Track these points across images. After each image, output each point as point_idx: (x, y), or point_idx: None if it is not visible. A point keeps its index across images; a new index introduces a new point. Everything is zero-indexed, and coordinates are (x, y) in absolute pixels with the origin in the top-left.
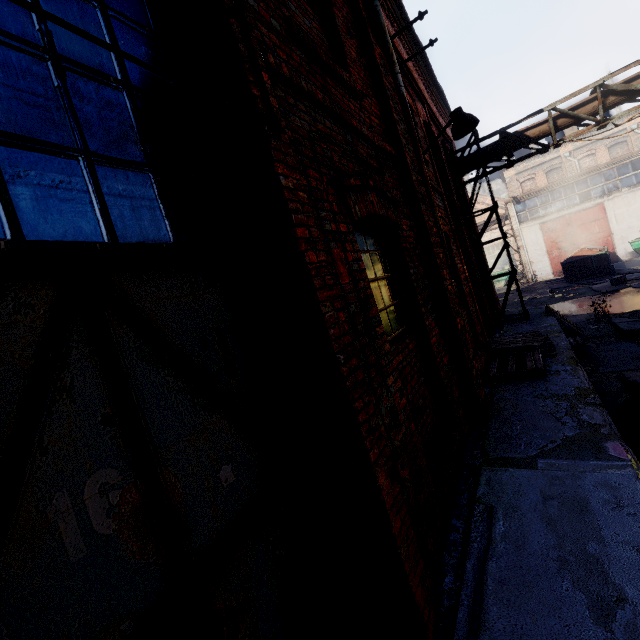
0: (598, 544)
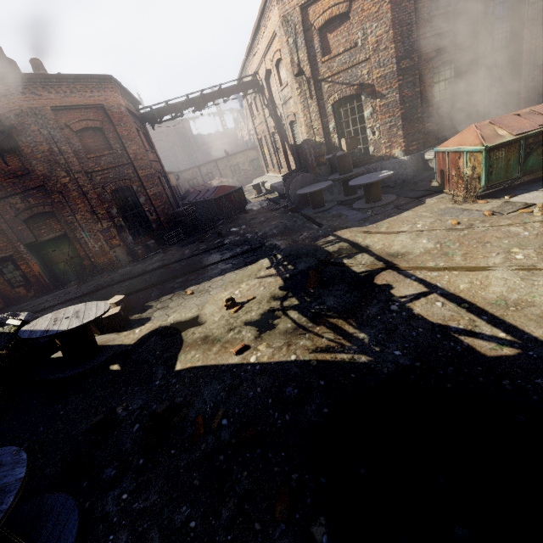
0: None
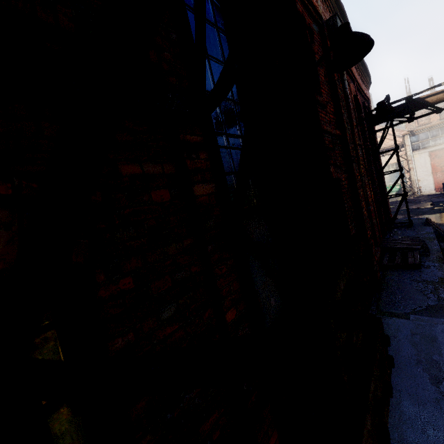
0: (439, 356)
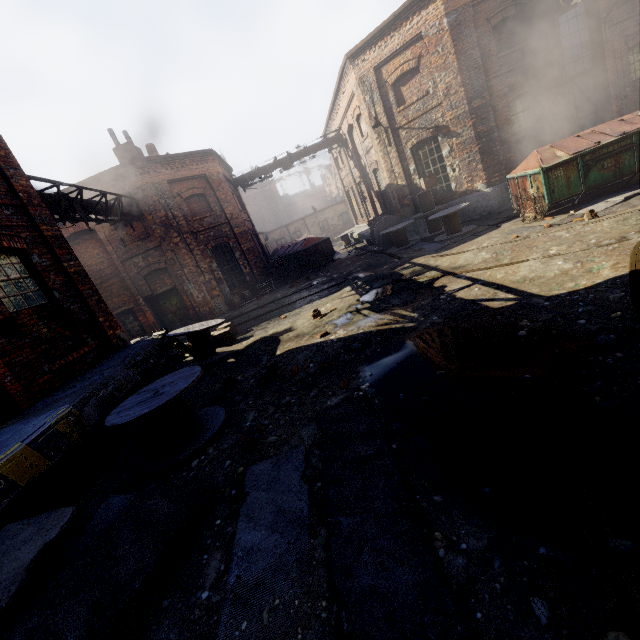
0: None
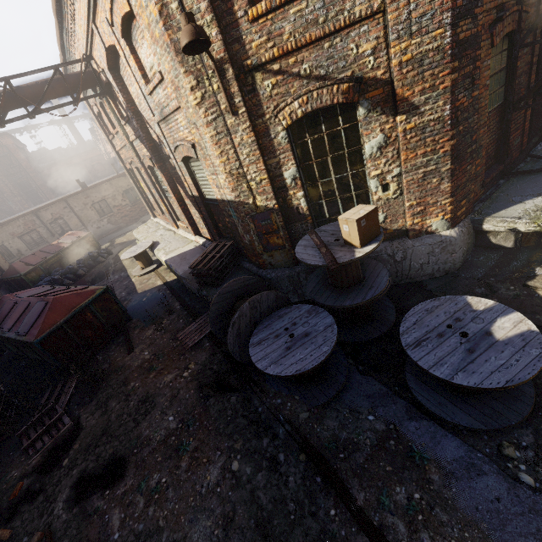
0: None
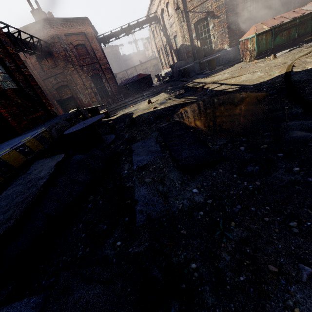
0: None
